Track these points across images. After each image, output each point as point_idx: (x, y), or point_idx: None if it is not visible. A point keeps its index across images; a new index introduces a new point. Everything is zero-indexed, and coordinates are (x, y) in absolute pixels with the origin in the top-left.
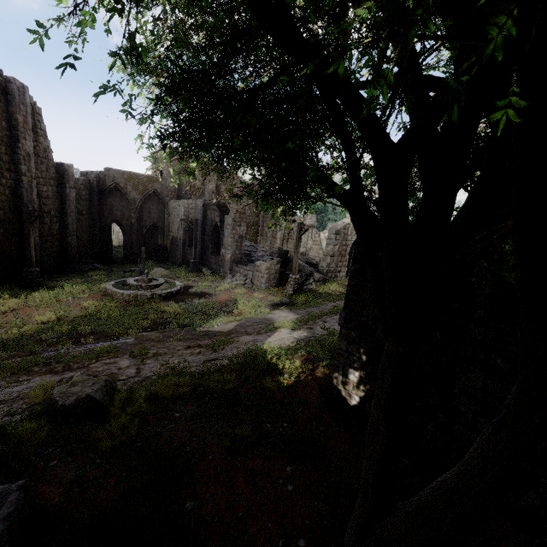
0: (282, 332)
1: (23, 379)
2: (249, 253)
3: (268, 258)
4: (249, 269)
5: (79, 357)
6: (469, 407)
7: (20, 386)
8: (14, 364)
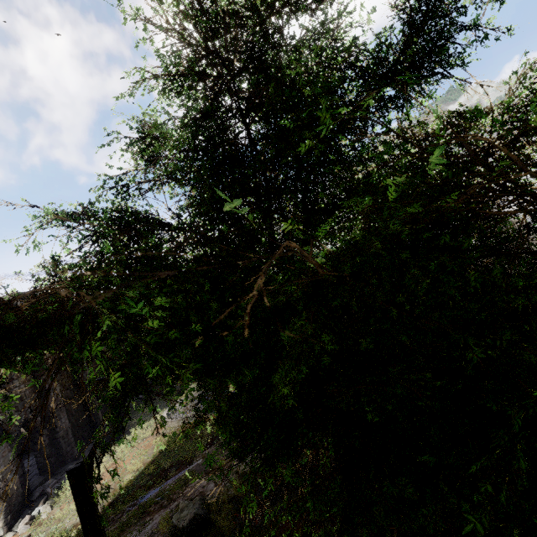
0: None
1: (148, 519)
2: None
3: None
4: None
5: (175, 489)
6: None
7: (149, 525)
8: (137, 511)
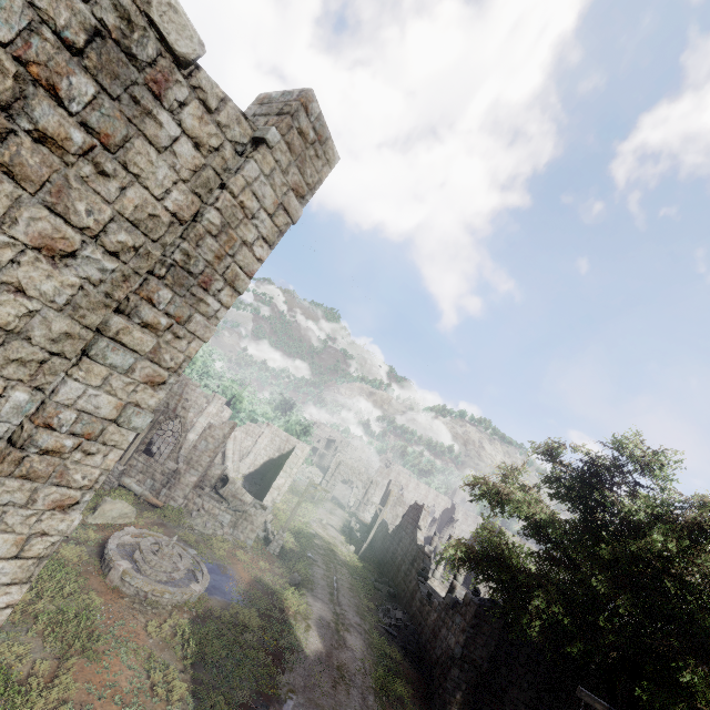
0: (349, 638)
1: None
2: (154, 441)
3: (256, 501)
4: (225, 509)
5: None
6: (510, 707)
7: None
8: None
